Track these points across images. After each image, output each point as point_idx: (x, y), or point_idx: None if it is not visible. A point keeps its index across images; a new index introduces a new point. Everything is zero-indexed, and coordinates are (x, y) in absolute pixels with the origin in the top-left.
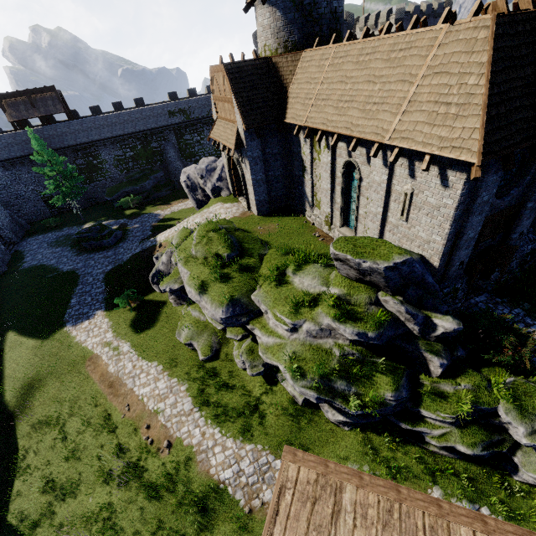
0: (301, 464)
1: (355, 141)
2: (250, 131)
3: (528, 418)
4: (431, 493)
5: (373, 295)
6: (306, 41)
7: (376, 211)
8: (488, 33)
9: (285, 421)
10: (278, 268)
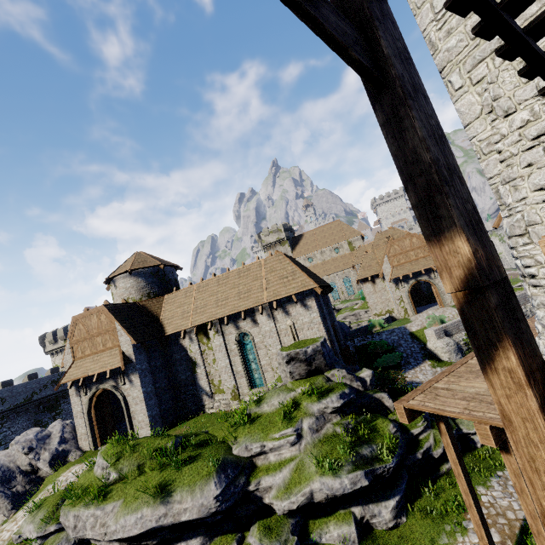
0: (411, 397)
1: (244, 313)
2: (138, 347)
3: None
4: (481, 492)
5: (324, 375)
6: (164, 292)
7: (277, 350)
8: (283, 256)
9: None
10: (235, 423)
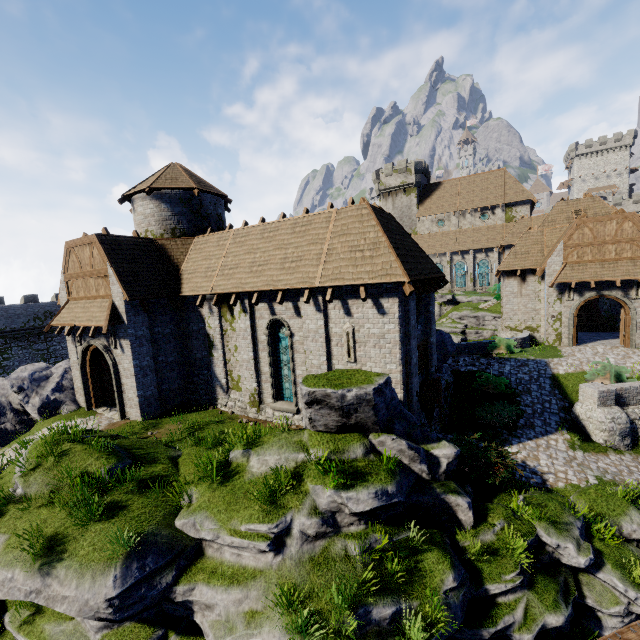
0: None
1: (282, 294)
2: (134, 304)
3: (563, 530)
4: None
5: (366, 439)
6: (196, 231)
7: (319, 362)
8: (369, 211)
9: None
10: (212, 463)
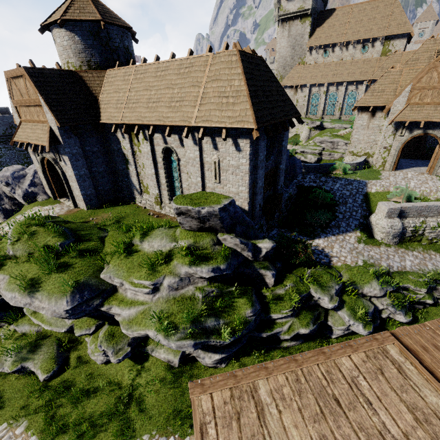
0: (212, 390)
1: (169, 129)
2: (66, 129)
3: (326, 290)
4: None
5: (215, 237)
6: (108, 64)
7: (196, 181)
8: (237, 58)
9: (166, 392)
10: (123, 243)
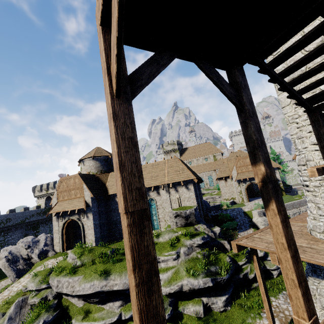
0: (240, 240)
1: (153, 188)
2: (93, 198)
3: None
4: (272, 300)
5: (194, 226)
6: (109, 170)
7: (169, 210)
8: (178, 159)
9: None
10: None
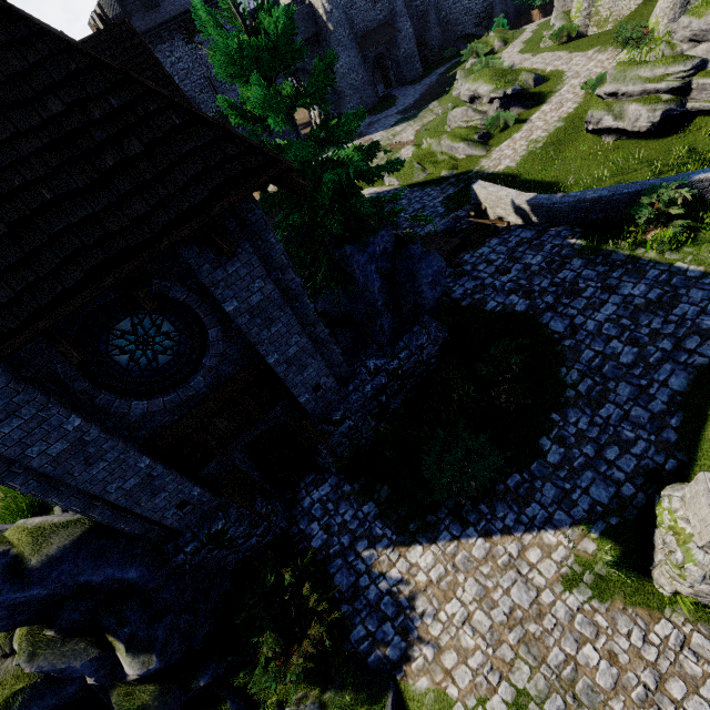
0: None
1: None
2: None
3: None
4: None
5: (3, 640)
6: None
7: None
8: None
9: None
10: None
